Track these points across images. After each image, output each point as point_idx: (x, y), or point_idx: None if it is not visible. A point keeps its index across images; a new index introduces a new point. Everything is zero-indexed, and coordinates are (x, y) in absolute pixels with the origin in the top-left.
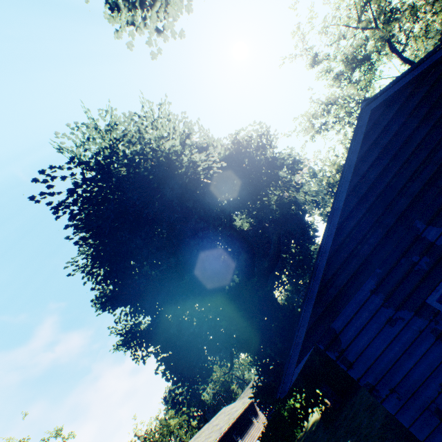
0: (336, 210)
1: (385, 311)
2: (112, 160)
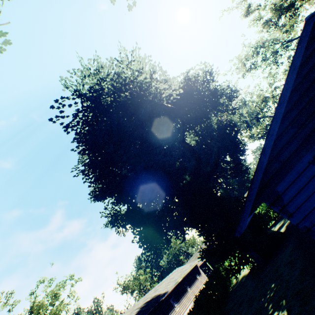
0: (282, 103)
1: None
2: (101, 93)
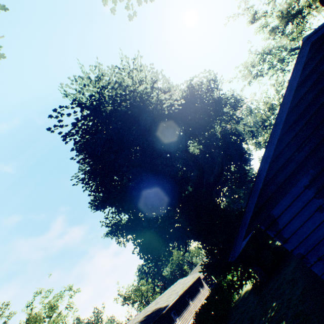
0: (278, 125)
1: (316, 201)
2: (101, 101)
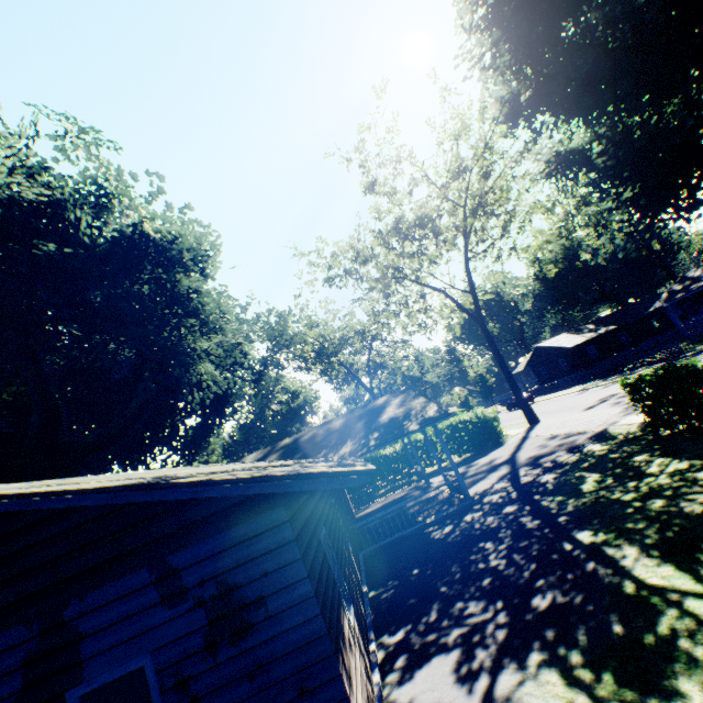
0: None
1: None
2: None
